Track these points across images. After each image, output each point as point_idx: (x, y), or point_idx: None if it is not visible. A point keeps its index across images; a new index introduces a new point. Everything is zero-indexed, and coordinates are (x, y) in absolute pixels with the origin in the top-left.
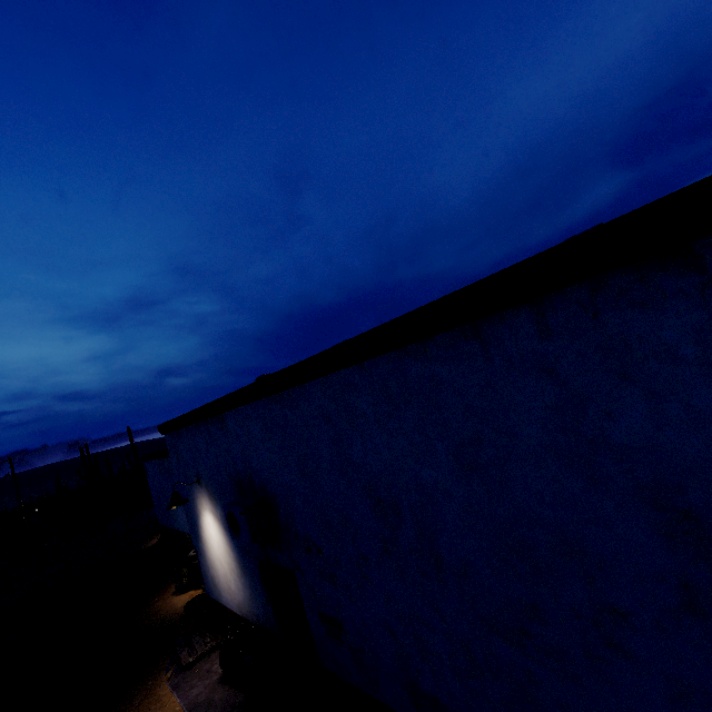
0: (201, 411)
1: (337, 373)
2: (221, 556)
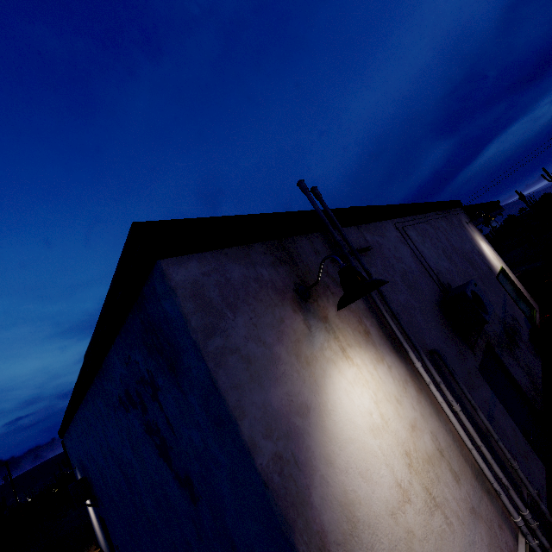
0: (62, 426)
1: (78, 410)
2: (93, 516)
